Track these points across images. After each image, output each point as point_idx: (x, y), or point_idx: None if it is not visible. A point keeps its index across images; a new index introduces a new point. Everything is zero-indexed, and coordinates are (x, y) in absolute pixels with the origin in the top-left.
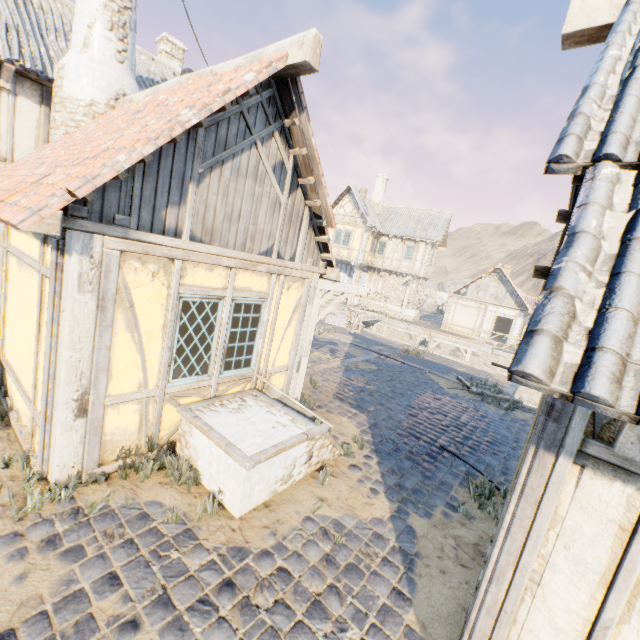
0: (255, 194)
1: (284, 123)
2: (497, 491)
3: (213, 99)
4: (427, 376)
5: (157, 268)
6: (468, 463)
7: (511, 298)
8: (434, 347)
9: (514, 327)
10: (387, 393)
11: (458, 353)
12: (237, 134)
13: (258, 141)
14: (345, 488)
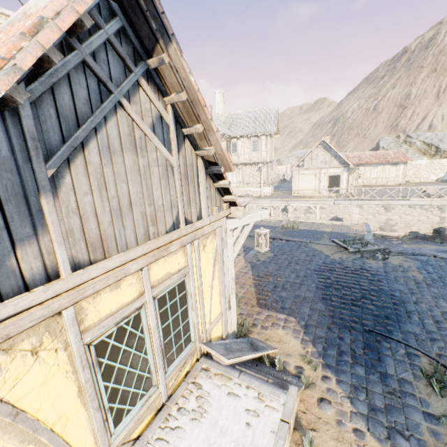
0: (140, 168)
1: (148, 64)
2: (445, 369)
3: (13, 45)
4: (311, 247)
5: (36, 339)
6: (402, 342)
7: (336, 160)
8: (292, 211)
9: (342, 180)
10: (295, 281)
11: (310, 210)
12: (89, 97)
13: (122, 98)
14: (333, 445)
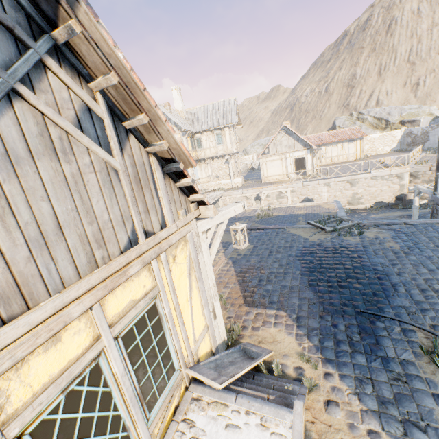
0: (67, 178)
1: (54, 37)
2: None
3: None
4: (289, 233)
5: None
6: (395, 319)
7: (298, 143)
8: (265, 198)
9: (307, 162)
10: (279, 270)
11: (282, 195)
12: None
13: (18, 84)
14: None
